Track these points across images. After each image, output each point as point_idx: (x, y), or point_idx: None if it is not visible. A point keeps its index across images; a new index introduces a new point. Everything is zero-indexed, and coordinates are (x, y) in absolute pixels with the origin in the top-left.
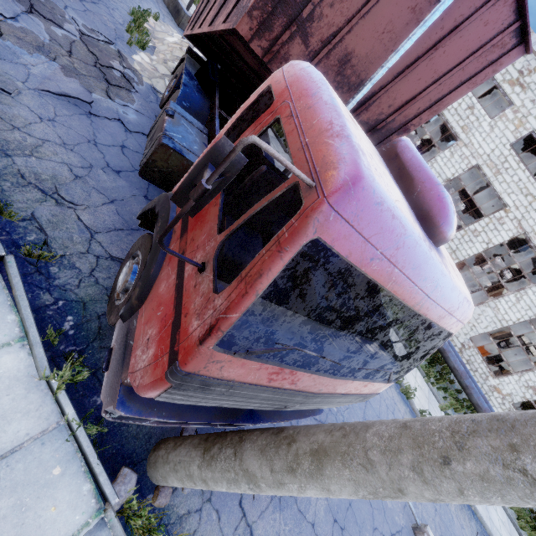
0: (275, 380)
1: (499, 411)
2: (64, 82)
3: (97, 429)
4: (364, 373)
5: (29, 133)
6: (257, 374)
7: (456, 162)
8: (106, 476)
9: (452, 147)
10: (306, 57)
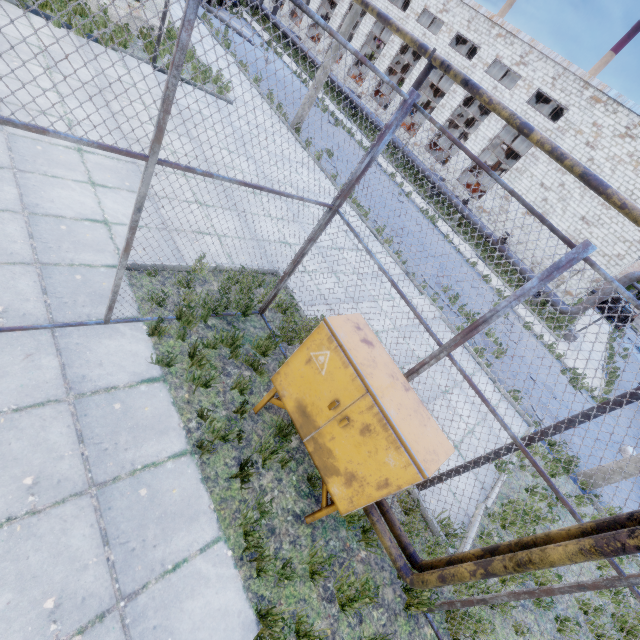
0: None
1: (419, 158)
2: None
3: None
4: None
5: None
6: None
7: (368, 24)
8: None
9: (365, 17)
10: None
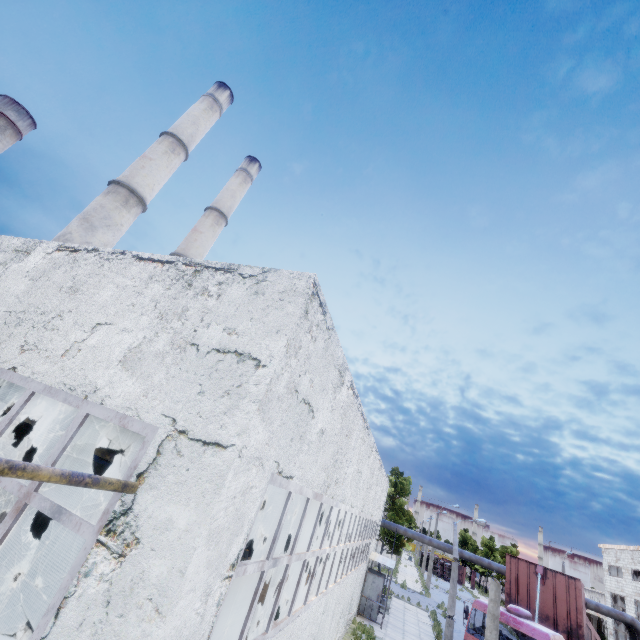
0: None
1: None
2: None
3: None
4: None
5: None
6: None
7: None
8: None
9: None
10: None
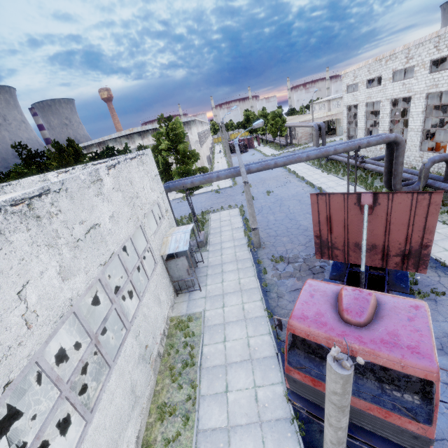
0: (316, 385)
1: None
2: (296, 284)
3: (301, 424)
4: (378, 402)
5: (286, 309)
6: (307, 379)
7: None
8: (303, 445)
9: None
10: (342, 252)
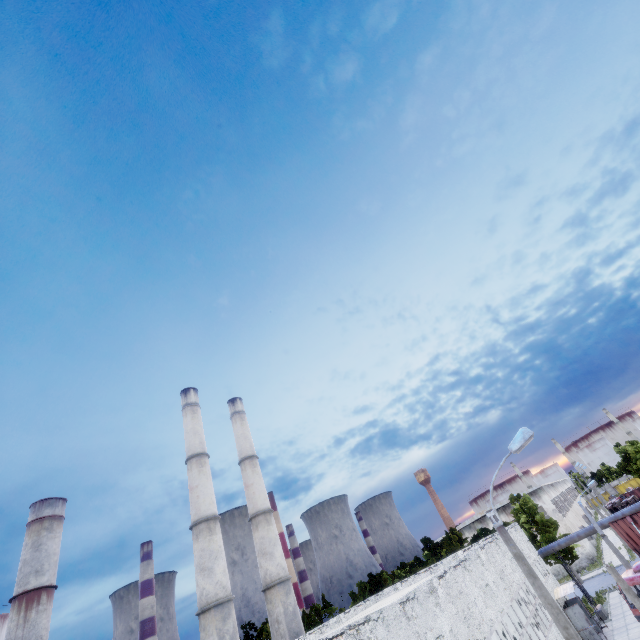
0: None
1: None
2: None
3: None
4: None
5: None
6: None
7: None
8: None
9: None
10: None
